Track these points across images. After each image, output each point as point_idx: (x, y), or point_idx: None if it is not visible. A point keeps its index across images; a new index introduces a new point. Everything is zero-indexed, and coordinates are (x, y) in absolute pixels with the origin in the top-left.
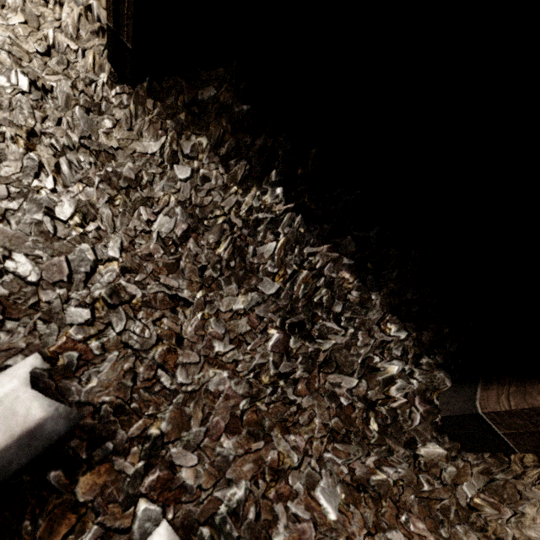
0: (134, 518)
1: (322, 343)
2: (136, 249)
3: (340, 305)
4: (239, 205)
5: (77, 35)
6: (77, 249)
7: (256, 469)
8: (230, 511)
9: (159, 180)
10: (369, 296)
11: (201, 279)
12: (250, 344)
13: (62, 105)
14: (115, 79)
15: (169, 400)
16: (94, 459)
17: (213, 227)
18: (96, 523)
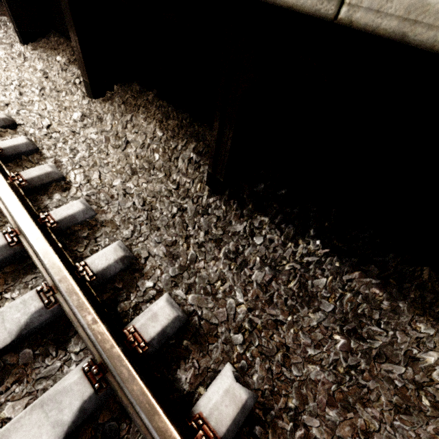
0: None
1: (373, 343)
2: (247, 293)
3: (377, 314)
4: (294, 253)
5: (186, 172)
6: (227, 302)
7: (353, 430)
8: None
9: (247, 247)
10: (398, 304)
11: (287, 307)
12: (325, 346)
13: (191, 215)
14: (210, 192)
15: (290, 385)
16: (267, 420)
17: (283, 271)
18: None
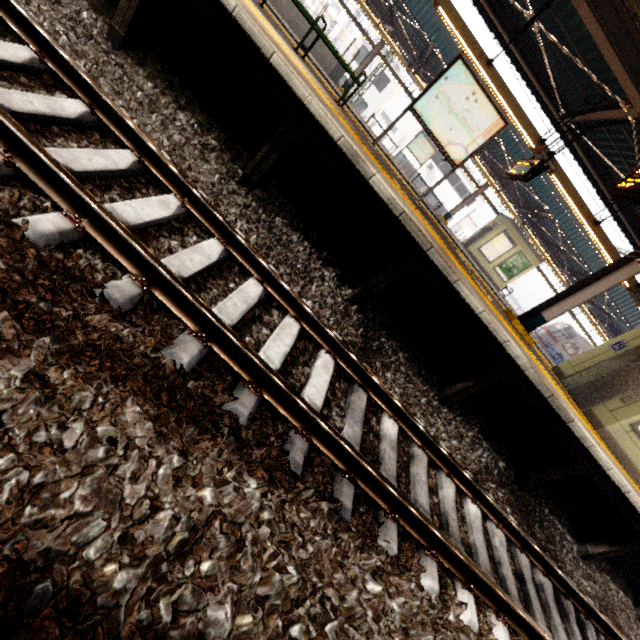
0: None
1: None
2: None
3: None
4: None
5: None
6: None
7: None
8: None
9: None
10: None
11: None
12: None
13: None
14: None
15: None
16: None
17: None
18: None
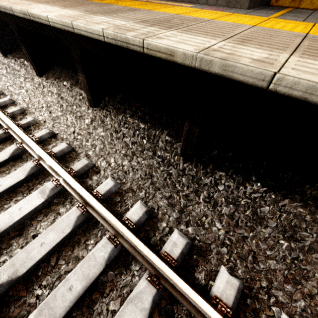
0: (274, 312)
1: (305, 243)
2: (222, 221)
3: (304, 224)
4: (244, 192)
5: (165, 148)
6: (213, 229)
7: (302, 295)
8: (302, 310)
9: (215, 193)
10: (316, 217)
11: (248, 227)
12: (275, 248)
13: (175, 177)
14: (184, 160)
15: (259, 273)
16: (252, 295)
17: (240, 204)
18: (264, 314)
